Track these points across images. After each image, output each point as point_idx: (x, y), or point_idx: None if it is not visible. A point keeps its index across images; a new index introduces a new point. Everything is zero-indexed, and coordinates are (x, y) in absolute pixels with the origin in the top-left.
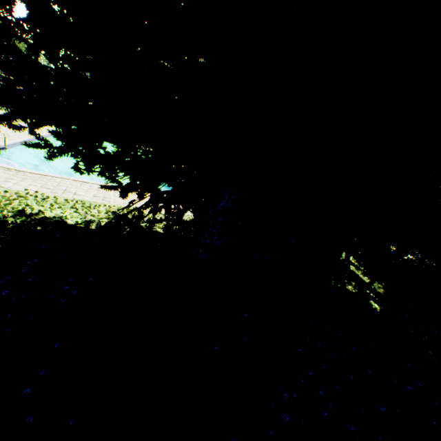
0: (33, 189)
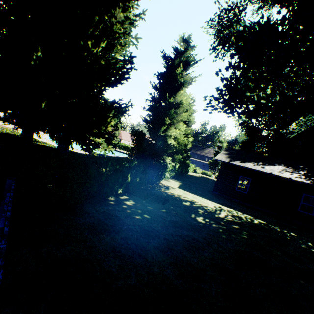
0: (35, 138)
